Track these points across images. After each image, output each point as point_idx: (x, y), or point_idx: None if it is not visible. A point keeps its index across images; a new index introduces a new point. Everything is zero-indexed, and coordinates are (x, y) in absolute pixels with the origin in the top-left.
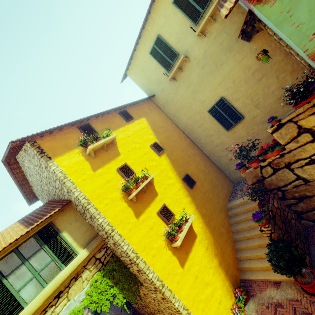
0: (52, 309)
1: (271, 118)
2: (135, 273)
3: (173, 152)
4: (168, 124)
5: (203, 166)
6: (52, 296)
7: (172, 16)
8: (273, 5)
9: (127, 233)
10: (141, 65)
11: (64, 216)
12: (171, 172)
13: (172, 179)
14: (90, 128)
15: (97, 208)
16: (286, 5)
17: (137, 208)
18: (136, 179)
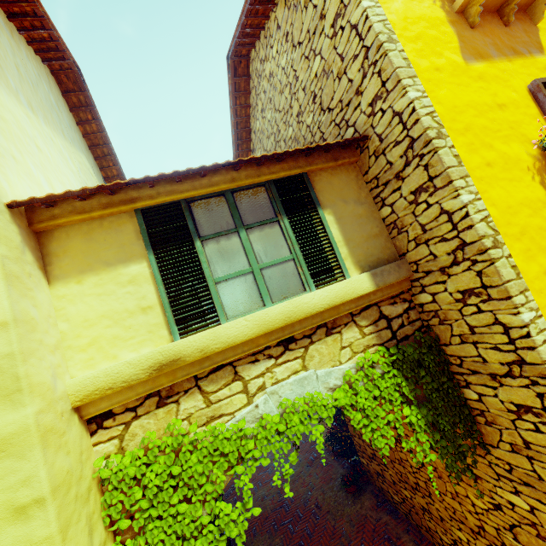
0: (268, 364)
1: None
2: (486, 409)
3: None
4: None
5: None
6: (277, 336)
7: None
8: None
9: (536, 276)
10: None
11: (334, 176)
12: None
13: None
14: None
15: (461, 160)
16: None
17: None
18: None
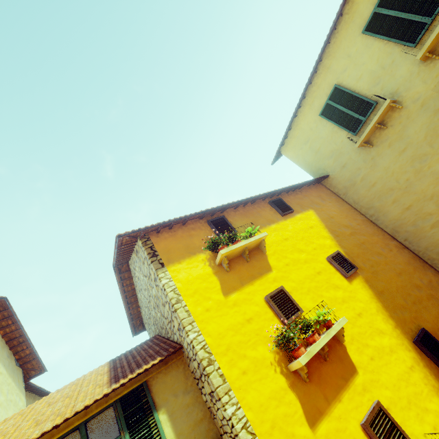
0: None
1: None
2: None
3: (378, 275)
4: (358, 221)
5: None
6: None
7: (362, 51)
8: None
9: None
10: (305, 134)
11: (167, 374)
12: (381, 319)
13: (387, 338)
14: (225, 223)
15: (225, 376)
16: None
17: (309, 398)
18: (305, 325)
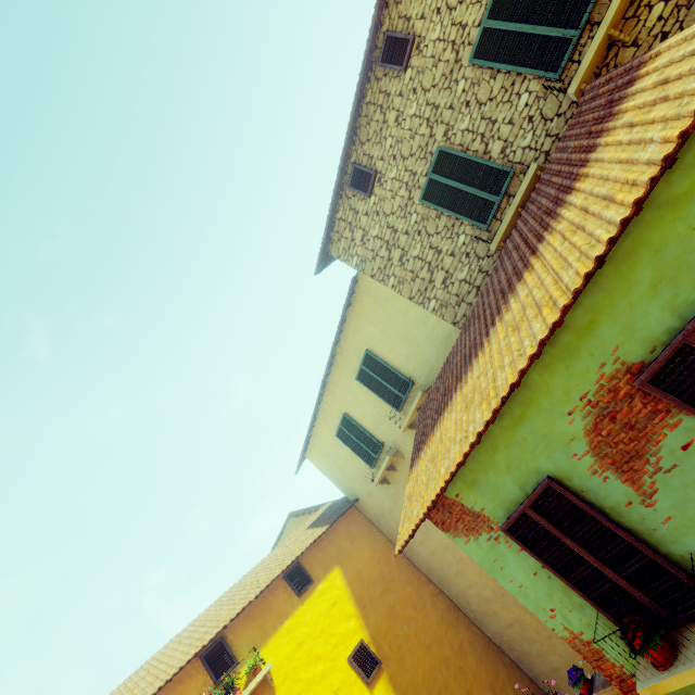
0: None
1: (571, 678)
2: None
3: (406, 659)
4: (392, 564)
5: (487, 688)
6: None
7: (360, 393)
8: (469, 543)
9: None
10: (327, 447)
11: None
12: None
13: None
14: (223, 651)
15: None
16: (487, 550)
17: None
18: None
